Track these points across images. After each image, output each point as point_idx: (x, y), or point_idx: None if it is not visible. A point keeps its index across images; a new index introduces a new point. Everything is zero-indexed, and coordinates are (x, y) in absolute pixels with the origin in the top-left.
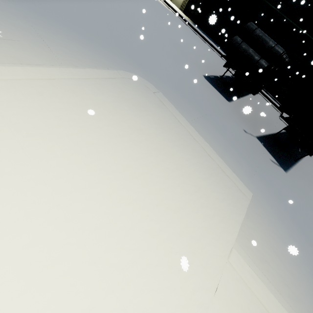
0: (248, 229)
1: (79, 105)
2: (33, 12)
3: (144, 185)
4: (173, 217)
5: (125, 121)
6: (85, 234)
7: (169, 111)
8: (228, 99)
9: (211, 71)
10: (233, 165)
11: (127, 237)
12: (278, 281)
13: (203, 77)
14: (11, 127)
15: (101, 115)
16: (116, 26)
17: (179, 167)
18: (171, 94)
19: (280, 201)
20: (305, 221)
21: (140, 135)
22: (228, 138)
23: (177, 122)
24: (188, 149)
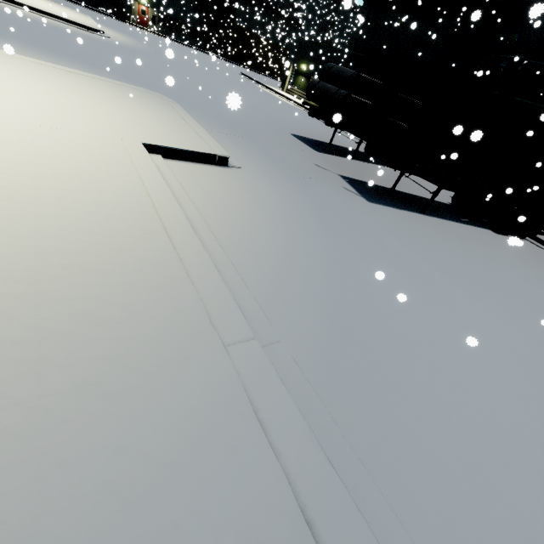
0: (199, 170)
1: (73, 78)
2: (94, 67)
3: (84, 102)
4: (91, 113)
5: (108, 92)
6: (9, 88)
7: (174, 108)
8: (320, 151)
9: (317, 138)
10: (244, 158)
11: (37, 99)
12: (198, 192)
13: (289, 134)
14: (11, 65)
15: (88, 85)
16: (183, 90)
17: (138, 115)
18: (206, 119)
19: (306, 196)
20: (345, 220)
21: (115, 98)
22: (266, 153)
23: (176, 113)
24: (166, 119)
